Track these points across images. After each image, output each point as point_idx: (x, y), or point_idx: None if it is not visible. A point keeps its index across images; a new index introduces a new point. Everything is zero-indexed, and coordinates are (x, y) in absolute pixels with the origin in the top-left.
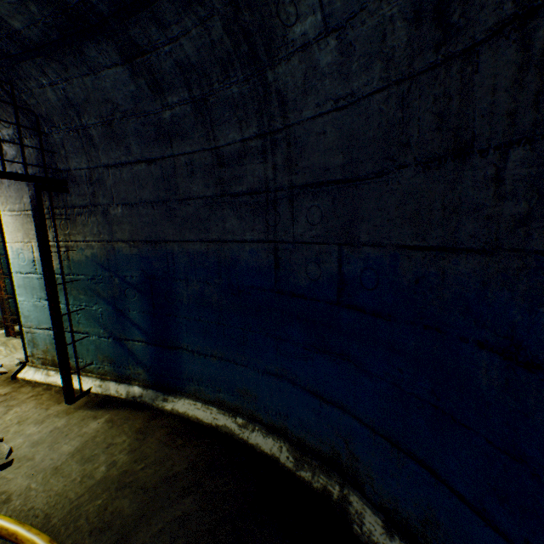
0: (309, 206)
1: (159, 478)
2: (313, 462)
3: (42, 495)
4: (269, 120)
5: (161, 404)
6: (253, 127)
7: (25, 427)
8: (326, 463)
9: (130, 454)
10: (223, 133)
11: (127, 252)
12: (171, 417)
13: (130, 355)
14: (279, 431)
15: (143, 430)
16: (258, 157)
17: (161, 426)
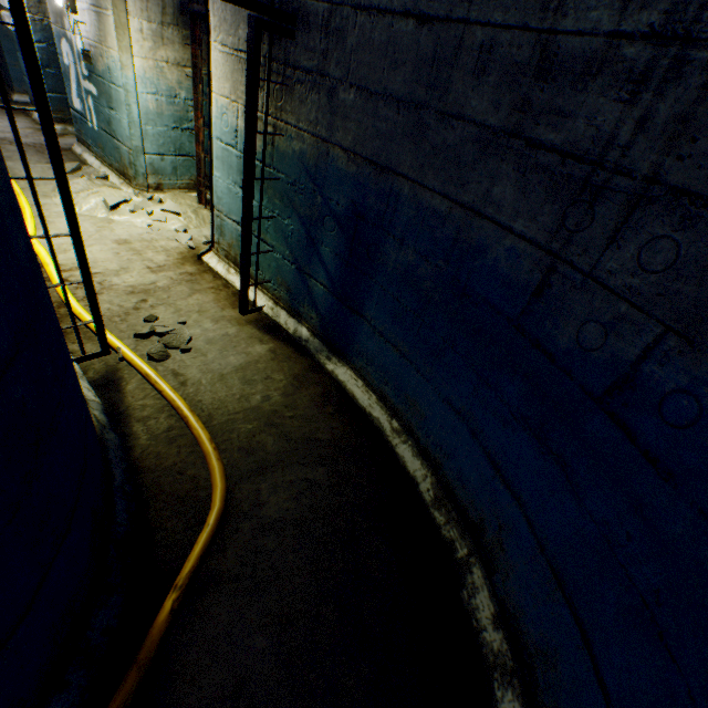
0: (661, 233)
1: (302, 434)
2: (452, 513)
3: (208, 394)
4: (703, 4)
5: (323, 360)
6: (656, 9)
7: (204, 319)
8: (466, 524)
9: (283, 397)
10: (580, 3)
11: (342, 167)
12: (328, 379)
13: (308, 294)
14: (431, 461)
15: (299, 378)
16: (623, 87)
17: (316, 383)
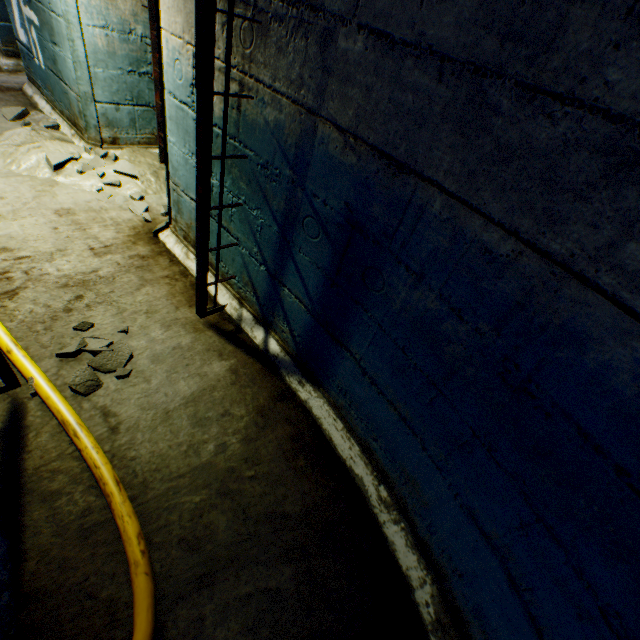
0: None
1: (264, 508)
2: None
3: (146, 445)
4: None
5: (294, 384)
6: None
7: (151, 324)
8: None
9: (243, 444)
10: None
11: (335, 154)
12: (300, 411)
13: (279, 303)
14: (432, 562)
15: (265, 412)
16: None
17: (285, 419)
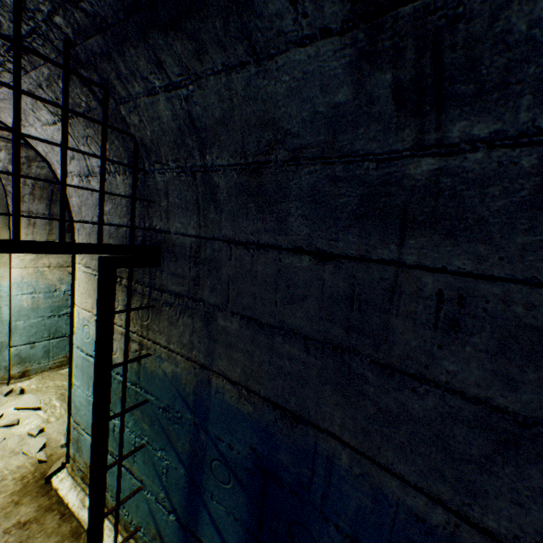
0: None
1: None
2: None
3: None
4: None
5: None
6: None
7: None
8: None
9: None
10: None
11: (231, 401)
12: None
13: None
14: None
15: None
16: None
17: None
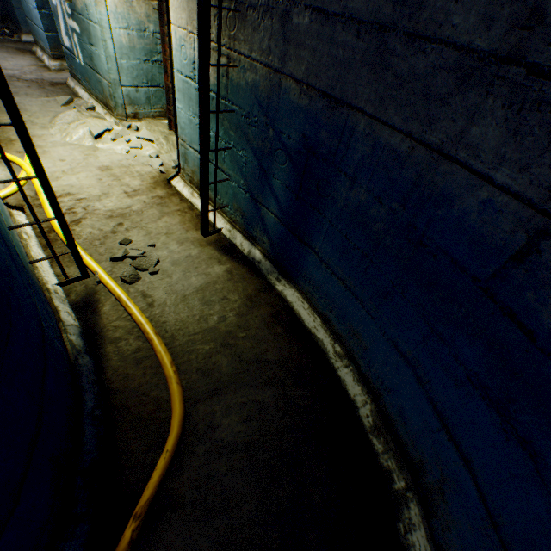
0: None
1: (253, 355)
2: (390, 443)
3: (172, 315)
4: None
5: (273, 280)
6: None
7: (170, 241)
8: (404, 458)
9: (237, 317)
10: None
11: (294, 99)
12: (277, 299)
13: (260, 221)
14: (371, 389)
15: (252, 299)
16: None
17: (267, 303)
